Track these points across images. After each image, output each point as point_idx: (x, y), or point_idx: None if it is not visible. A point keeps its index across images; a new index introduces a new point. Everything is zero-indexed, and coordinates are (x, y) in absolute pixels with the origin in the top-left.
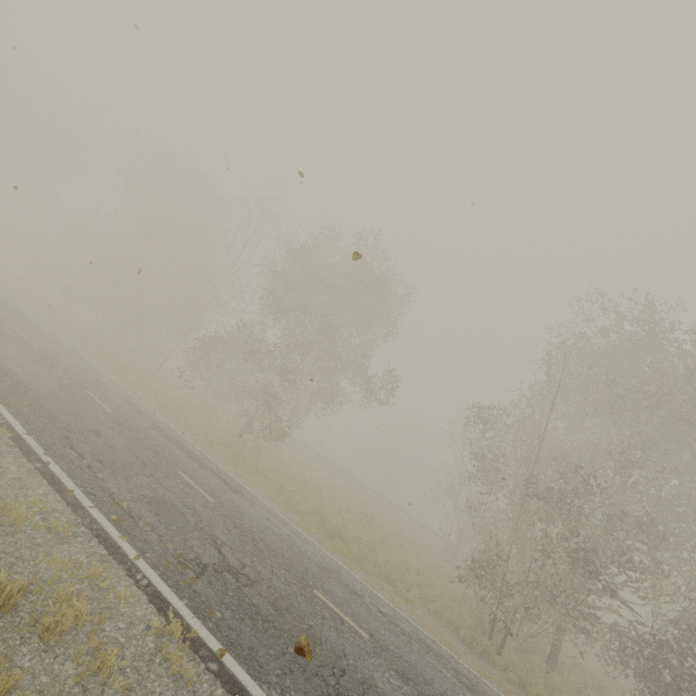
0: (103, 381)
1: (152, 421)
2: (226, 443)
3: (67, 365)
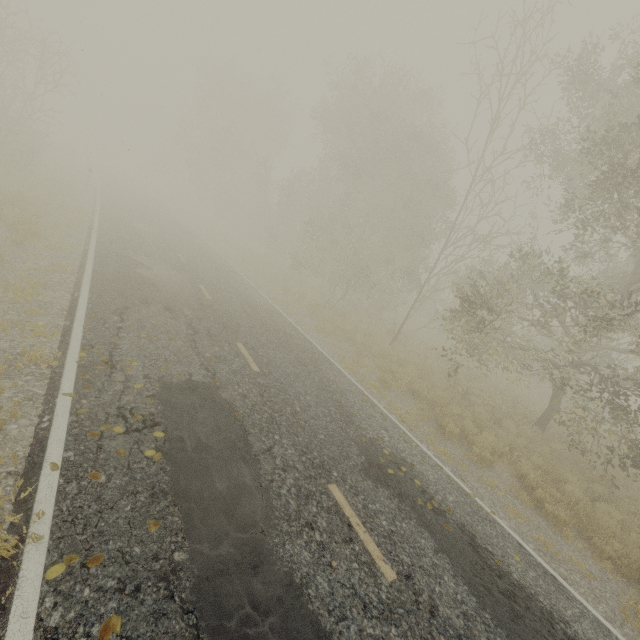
0: (349, 405)
1: (457, 522)
2: (582, 514)
3: (297, 397)
